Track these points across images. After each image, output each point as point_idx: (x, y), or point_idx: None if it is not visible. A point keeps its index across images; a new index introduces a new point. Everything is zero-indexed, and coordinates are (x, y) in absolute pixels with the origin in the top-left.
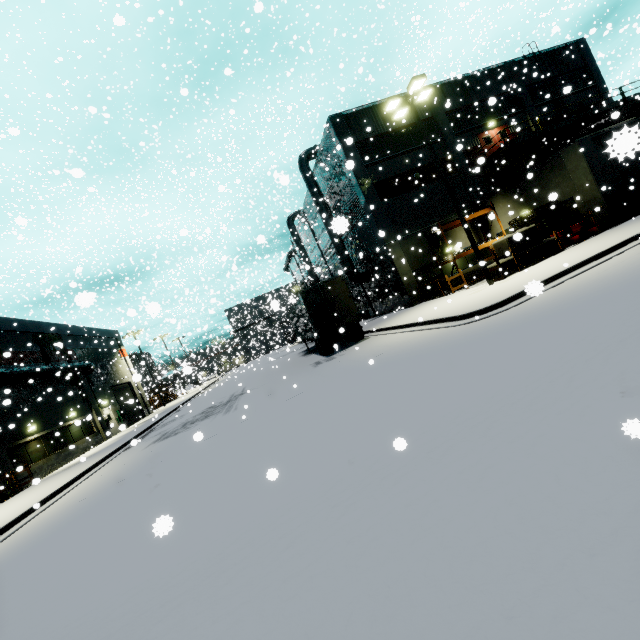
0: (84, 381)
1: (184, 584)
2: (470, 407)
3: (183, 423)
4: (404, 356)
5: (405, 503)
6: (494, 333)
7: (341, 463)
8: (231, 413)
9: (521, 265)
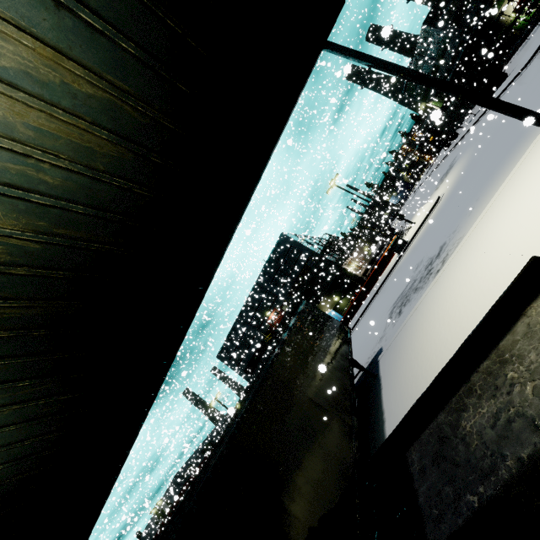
0: None
1: None
2: None
3: None
4: None
5: None
6: None
7: None
8: None
9: None
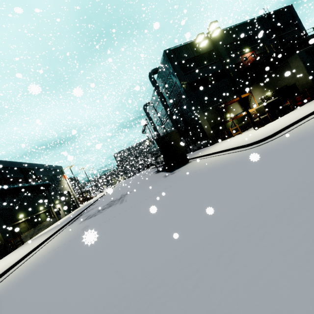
0: (46, 191)
1: (122, 313)
2: (290, 188)
3: (98, 210)
4: (219, 167)
5: (281, 253)
6: (275, 150)
7: (209, 226)
8: (124, 203)
9: (272, 119)
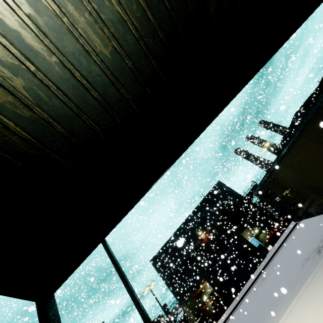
0: None
1: None
2: None
3: None
4: None
5: None
6: None
7: None
8: None
9: None
